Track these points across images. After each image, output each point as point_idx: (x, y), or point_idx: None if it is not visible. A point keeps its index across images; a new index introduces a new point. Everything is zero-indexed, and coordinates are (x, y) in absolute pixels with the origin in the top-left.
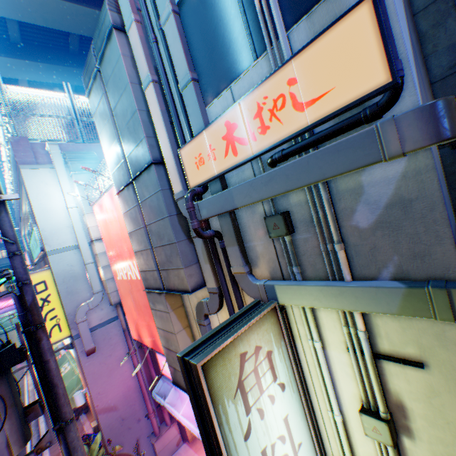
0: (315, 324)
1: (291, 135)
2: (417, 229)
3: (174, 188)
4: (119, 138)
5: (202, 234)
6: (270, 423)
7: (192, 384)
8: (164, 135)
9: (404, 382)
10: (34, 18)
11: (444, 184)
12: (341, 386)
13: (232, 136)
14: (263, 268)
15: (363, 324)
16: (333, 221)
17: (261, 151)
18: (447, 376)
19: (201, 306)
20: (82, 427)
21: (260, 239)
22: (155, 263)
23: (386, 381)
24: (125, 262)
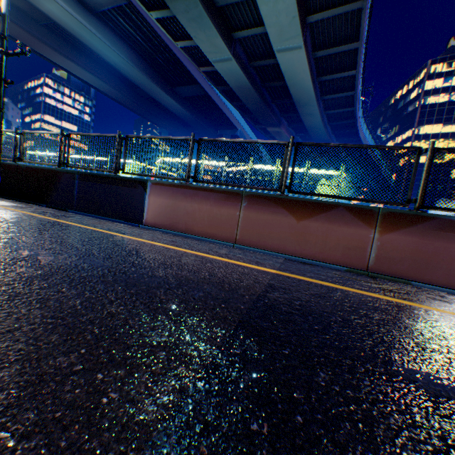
0: None
1: None
2: None
3: None
4: None
5: None
6: None
7: None
8: None
9: None
10: (291, 80)
11: None
12: None
13: None
14: None
15: None
16: None
17: None
18: None
19: None
20: None
21: None
22: None
23: None
24: None
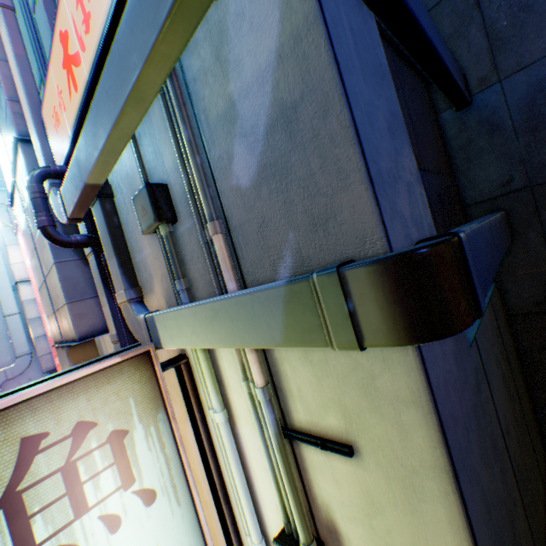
0: (215, 381)
1: (109, 14)
2: (311, 166)
3: None
4: None
5: (57, 238)
6: None
7: None
8: (22, 91)
9: (333, 485)
10: None
11: (386, 99)
12: (262, 491)
13: (69, 56)
14: (159, 294)
15: (261, 374)
16: (201, 179)
17: (92, 67)
18: (390, 473)
19: None
20: None
21: (150, 243)
22: (53, 303)
23: (311, 482)
24: None
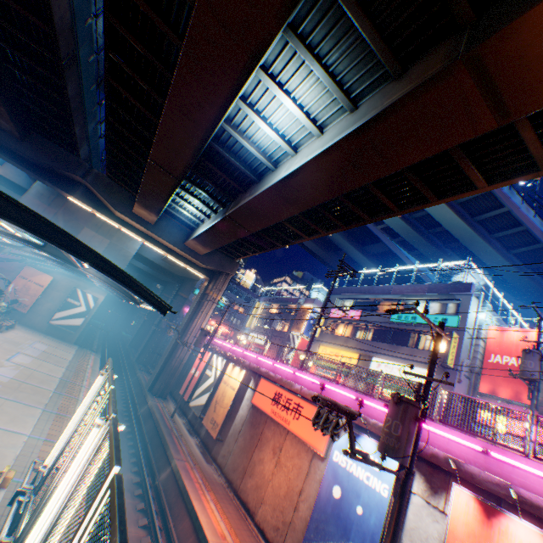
0: None
1: None
2: None
3: None
4: None
5: None
6: None
7: None
8: None
9: None
10: (442, 221)
11: None
12: None
13: None
14: None
15: None
16: None
17: None
18: None
19: None
20: None
21: None
22: None
23: None
24: (510, 357)
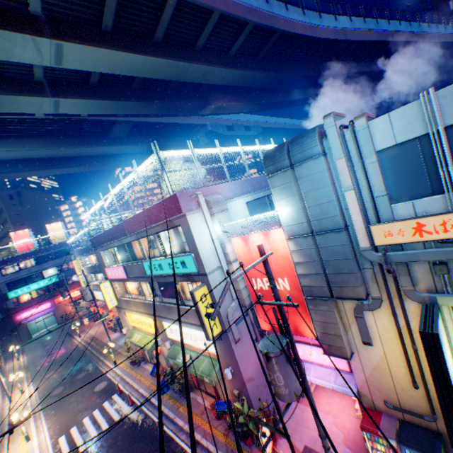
0: None
1: None
2: None
3: (360, 244)
4: (302, 208)
5: (390, 271)
6: (448, 357)
7: (426, 341)
8: (357, 217)
9: None
10: (122, 70)
11: None
12: None
13: (420, 229)
14: (420, 287)
15: None
16: None
17: (441, 239)
18: None
19: (360, 306)
20: (196, 400)
21: (421, 272)
22: (325, 282)
23: None
24: None
